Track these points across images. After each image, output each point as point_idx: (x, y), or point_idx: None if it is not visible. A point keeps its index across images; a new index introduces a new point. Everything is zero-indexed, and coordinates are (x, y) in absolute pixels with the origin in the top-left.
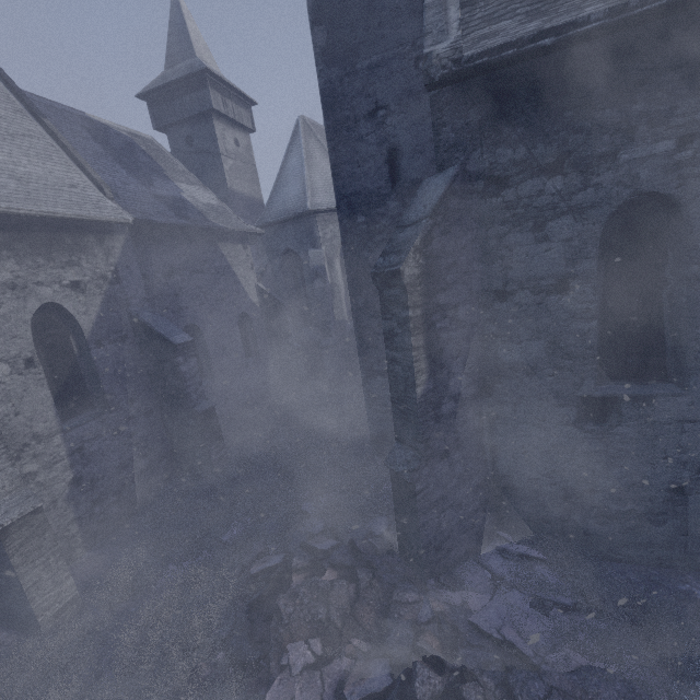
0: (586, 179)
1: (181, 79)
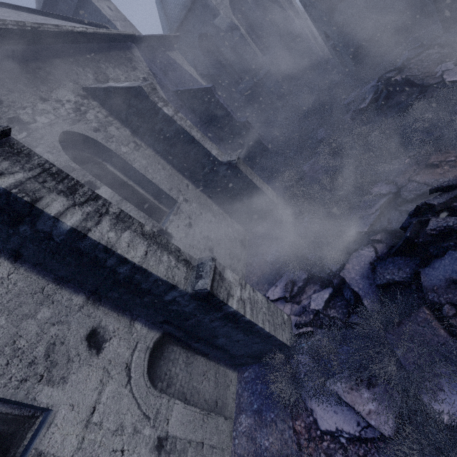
0: None
1: None
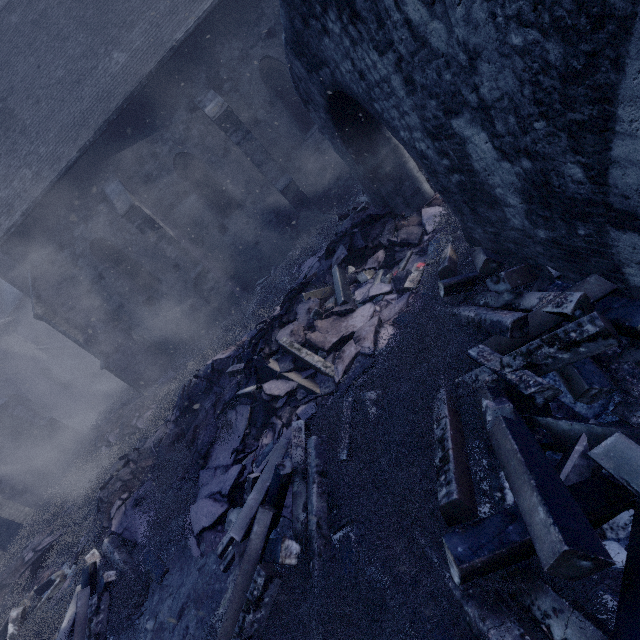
0: (74, 246)
1: None
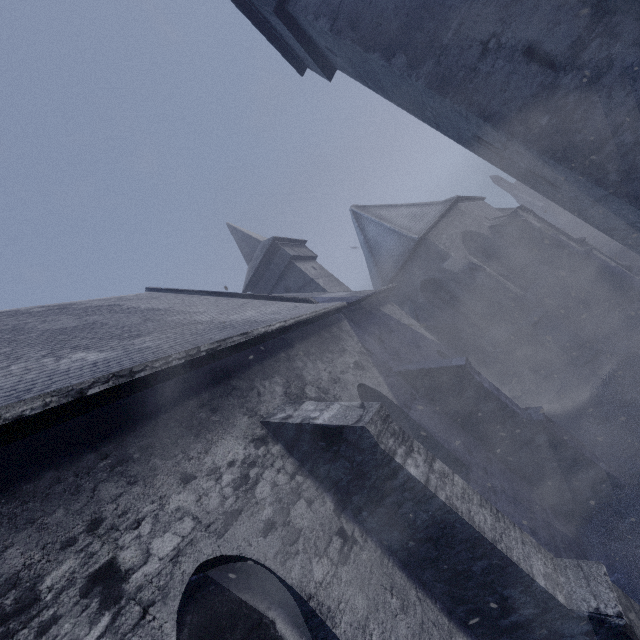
0: None
1: (263, 258)
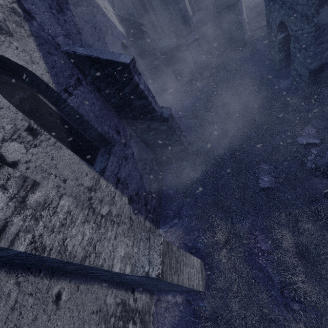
0: None
1: None
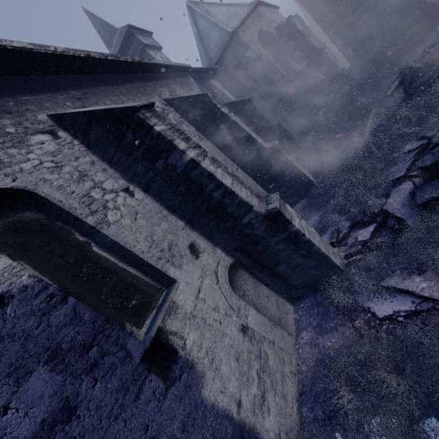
0: None
1: (121, 44)
